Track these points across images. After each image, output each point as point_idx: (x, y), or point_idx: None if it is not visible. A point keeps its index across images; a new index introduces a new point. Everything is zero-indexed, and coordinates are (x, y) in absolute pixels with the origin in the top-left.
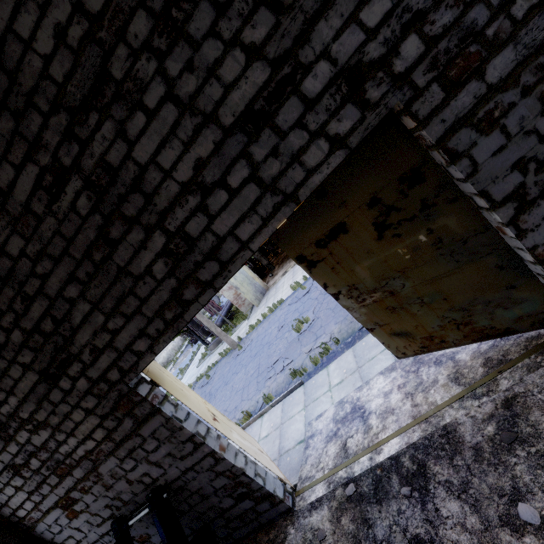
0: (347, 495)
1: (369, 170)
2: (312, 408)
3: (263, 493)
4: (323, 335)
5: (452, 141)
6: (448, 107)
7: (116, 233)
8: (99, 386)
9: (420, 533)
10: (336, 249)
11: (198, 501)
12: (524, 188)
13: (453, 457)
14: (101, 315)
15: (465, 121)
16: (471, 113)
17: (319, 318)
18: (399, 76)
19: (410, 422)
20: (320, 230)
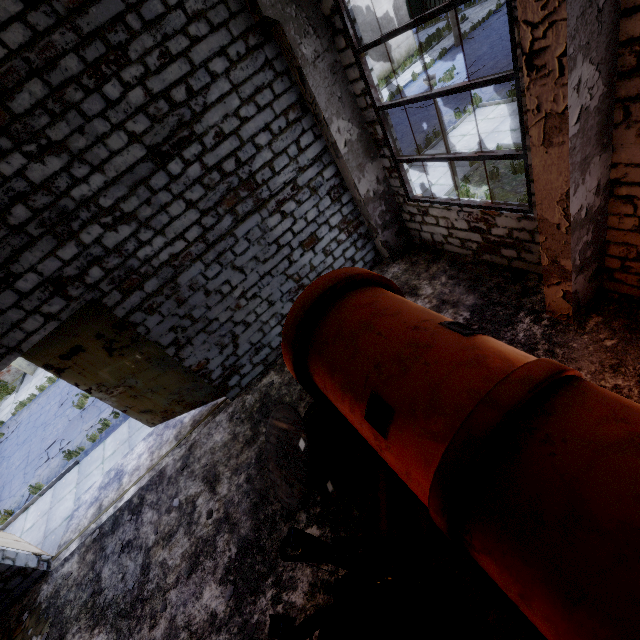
0: (93, 538)
1: (90, 319)
2: (84, 484)
3: (14, 570)
4: (107, 409)
5: (132, 318)
6: (126, 302)
7: None
8: None
9: (131, 537)
10: (79, 361)
11: None
12: (178, 339)
13: (159, 487)
14: None
15: (138, 308)
16: (140, 305)
17: None
18: (91, 285)
19: (145, 473)
20: (61, 349)
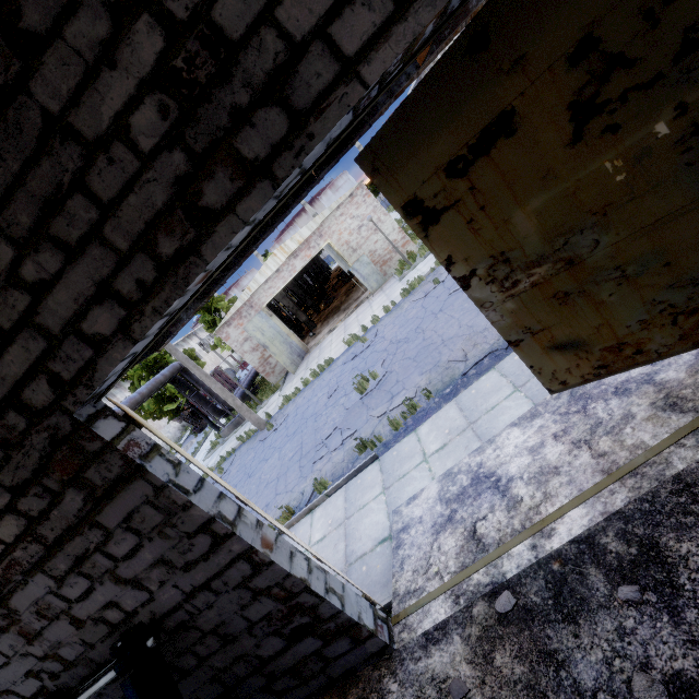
0: (500, 612)
1: None
2: (397, 489)
3: (341, 623)
4: (402, 391)
5: None
6: None
7: (38, 15)
8: (6, 420)
9: (684, 669)
10: (483, 177)
11: (215, 649)
12: None
13: None
14: (4, 245)
15: None
16: None
17: (392, 372)
18: None
19: (603, 480)
20: (459, 136)
